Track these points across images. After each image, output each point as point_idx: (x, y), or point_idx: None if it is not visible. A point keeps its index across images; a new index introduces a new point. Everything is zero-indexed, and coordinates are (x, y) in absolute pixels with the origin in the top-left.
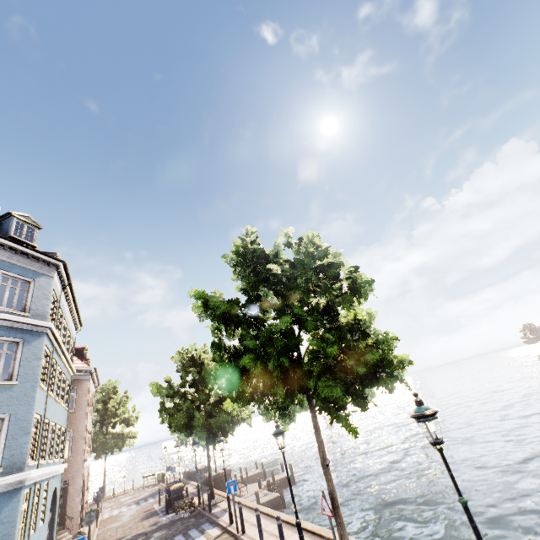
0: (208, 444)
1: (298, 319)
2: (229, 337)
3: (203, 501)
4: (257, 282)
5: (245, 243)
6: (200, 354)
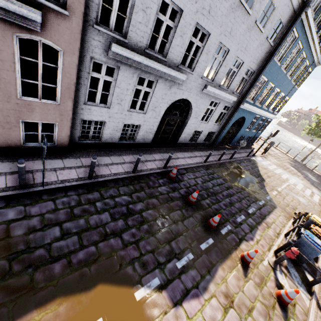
0: None
1: None
2: None
3: None
4: None
5: None
6: None
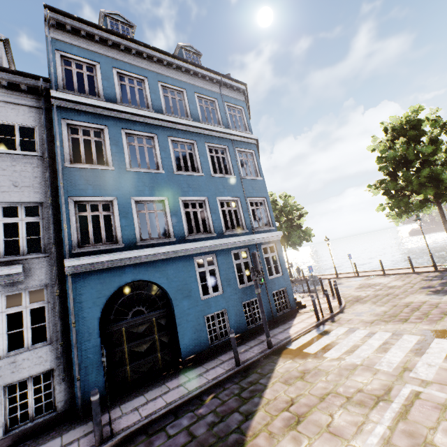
0: (294, 248)
1: (446, 161)
2: (400, 170)
3: (294, 276)
4: (411, 141)
5: (415, 115)
6: (276, 199)
